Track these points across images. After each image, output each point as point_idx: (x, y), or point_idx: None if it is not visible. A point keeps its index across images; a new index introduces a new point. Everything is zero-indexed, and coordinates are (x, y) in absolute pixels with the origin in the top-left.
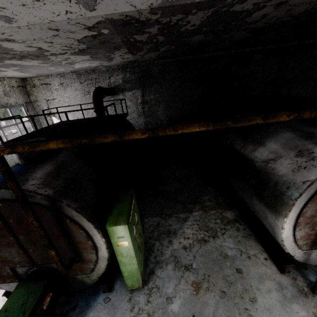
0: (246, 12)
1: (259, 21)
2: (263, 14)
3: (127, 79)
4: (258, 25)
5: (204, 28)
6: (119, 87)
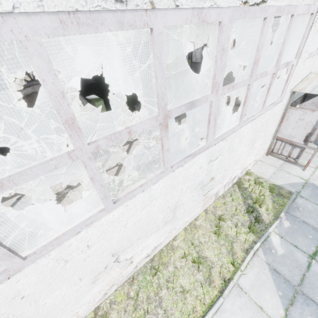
0: None
1: None
2: None
3: None
4: None
5: None
6: None
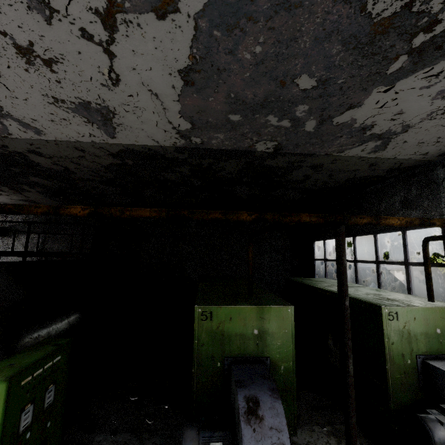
0: (14, 156)
1: (72, 171)
2: (52, 163)
3: (29, 220)
4: (88, 176)
5: (13, 169)
6: (16, 228)
